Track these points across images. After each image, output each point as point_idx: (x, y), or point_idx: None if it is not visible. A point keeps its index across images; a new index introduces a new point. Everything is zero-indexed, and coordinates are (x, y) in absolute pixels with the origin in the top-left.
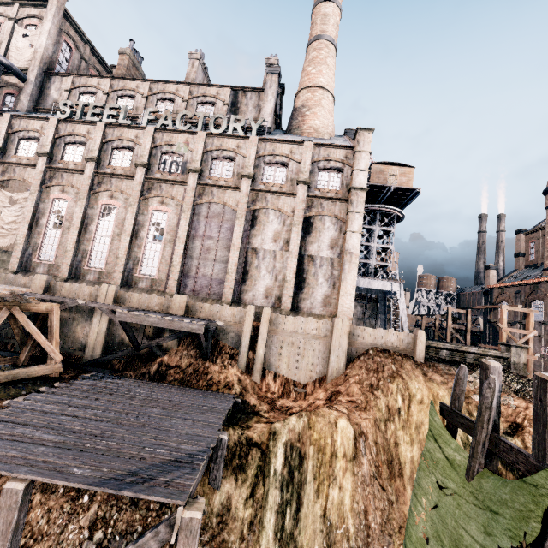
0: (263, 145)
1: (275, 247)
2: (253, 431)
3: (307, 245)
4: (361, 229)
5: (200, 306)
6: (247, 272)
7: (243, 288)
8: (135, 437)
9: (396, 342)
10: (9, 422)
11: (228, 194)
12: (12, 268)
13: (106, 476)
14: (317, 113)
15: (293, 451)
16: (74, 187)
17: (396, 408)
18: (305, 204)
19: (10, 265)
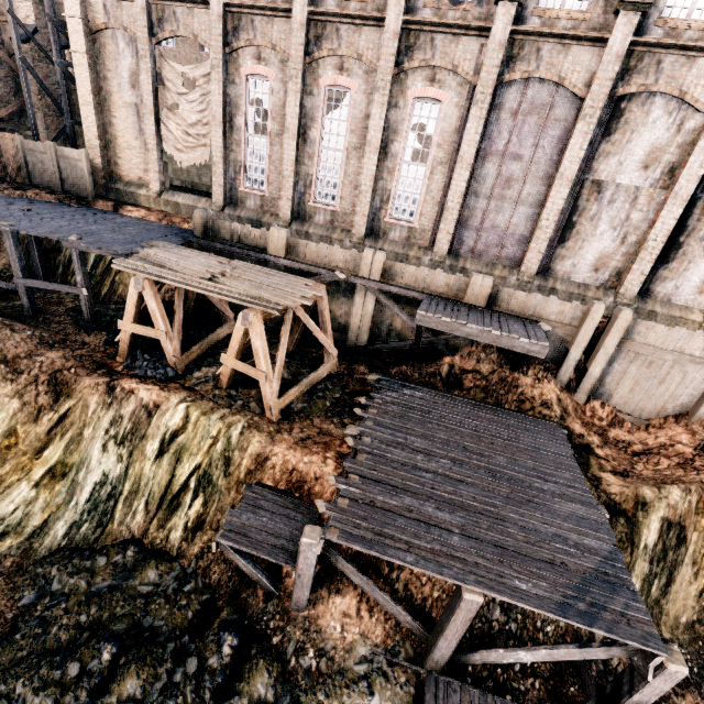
0: None
1: (641, 179)
2: (612, 491)
3: None
4: None
5: (510, 295)
6: (572, 226)
7: (558, 252)
8: (524, 519)
9: None
10: (385, 483)
11: (572, 57)
12: (217, 201)
13: (555, 597)
14: None
15: (672, 528)
16: (277, 51)
17: None
18: None
19: (213, 196)
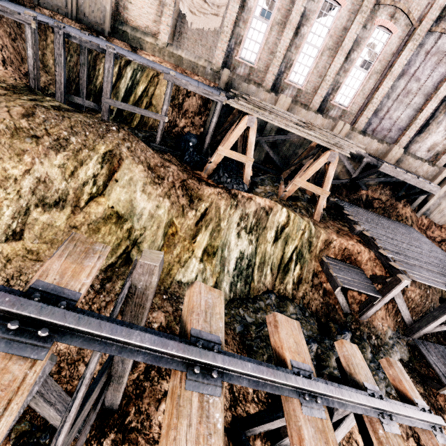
0: None
1: None
2: None
3: None
4: None
5: (406, 159)
6: (428, 125)
7: (415, 138)
8: None
9: None
10: (400, 254)
11: None
12: (216, 63)
13: None
14: None
15: None
16: None
17: None
18: None
19: (215, 58)
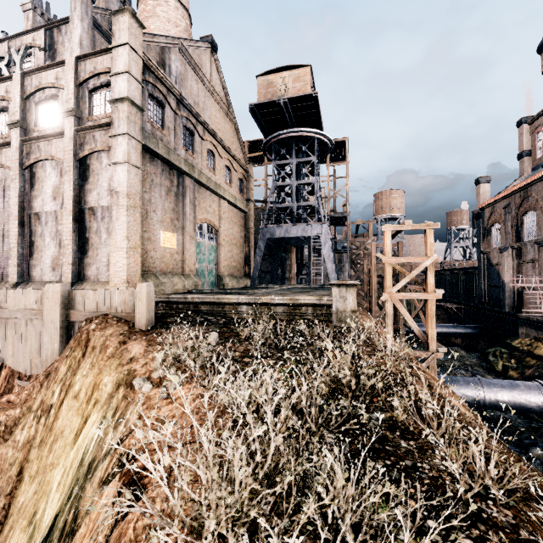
0: (29, 81)
1: (55, 206)
2: None
3: (87, 195)
4: (126, 156)
5: None
6: (33, 243)
7: (31, 263)
8: None
9: (120, 305)
10: None
11: (4, 154)
12: None
13: None
14: (150, 27)
15: None
16: None
17: (50, 406)
18: (77, 142)
19: None
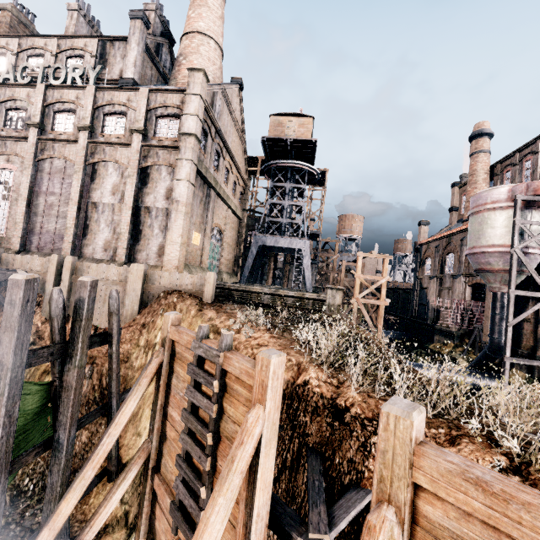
0: (101, 95)
1: (113, 200)
2: None
3: (144, 196)
4: (188, 176)
5: (13, 258)
6: (88, 227)
7: (84, 242)
8: None
9: (190, 285)
10: None
11: (68, 148)
12: None
13: None
14: (193, 61)
15: None
16: None
17: (154, 343)
18: (141, 154)
19: None
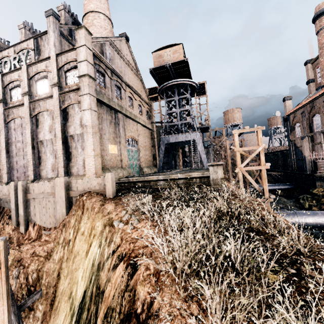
0: (31, 69)
1: (51, 136)
2: None
3: (68, 128)
4: (89, 105)
5: None
6: (40, 157)
7: (40, 168)
8: None
9: (96, 186)
10: None
11: (20, 110)
12: None
13: None
14: (91, 31)
15: None
16: None
17: (69, 240)
18: (60, 100)
19: None
